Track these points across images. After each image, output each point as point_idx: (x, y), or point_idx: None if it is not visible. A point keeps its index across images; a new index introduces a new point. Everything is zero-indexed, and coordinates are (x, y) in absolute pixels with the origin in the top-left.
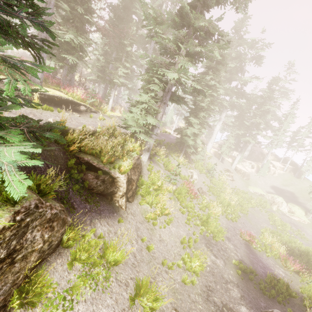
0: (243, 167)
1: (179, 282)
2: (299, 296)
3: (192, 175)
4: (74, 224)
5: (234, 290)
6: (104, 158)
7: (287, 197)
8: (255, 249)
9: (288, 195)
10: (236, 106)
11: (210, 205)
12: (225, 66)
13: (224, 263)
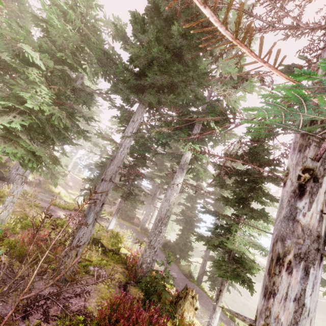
0: None
1: None
2: None
3: None
4: None
5: None
6: None
7: None
8: None
9: None
10: None
11: None
12: None
13: None
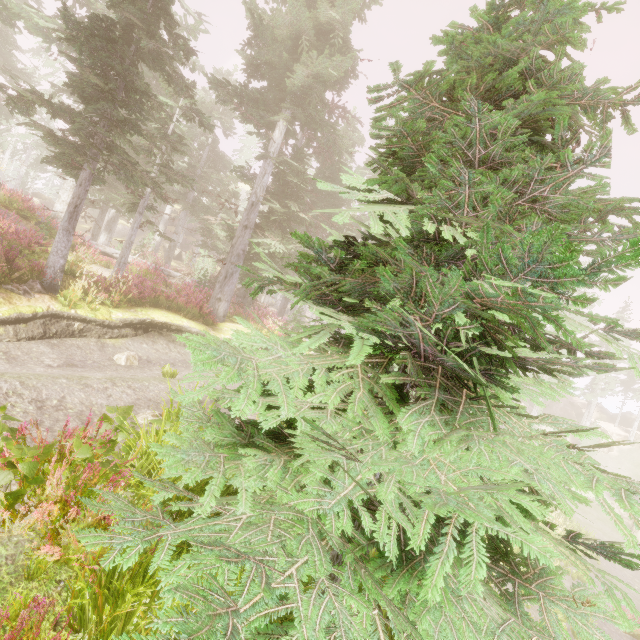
0: None
1: None
2: None
3: None
4: None
5: None
6: None
7: None
8: None
9: None
10: None
11: None
12: None
13: None
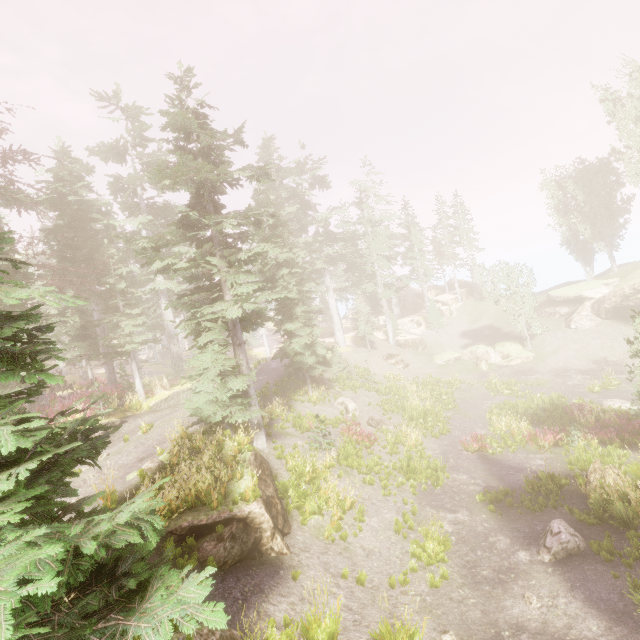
0: (407, 335)
1: (428, 593)
2: (568, 479)
3: (346, 407)
4: (247, 633)
5: (500, 539)
6: (211, 500)
7: (489, 336)
8: (494, 454)
9: (488, 332)
10: (335, 258)
11: (401, 436)
12: (285, 225)
13: (467, 511)
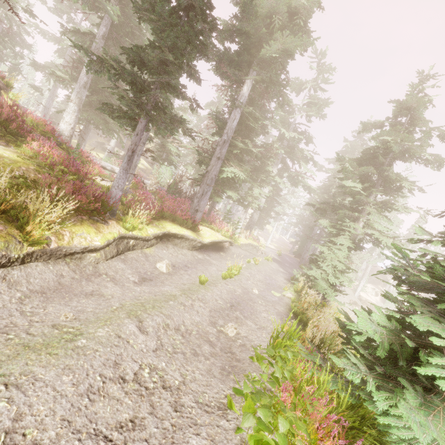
0: (367, 296)
1: None
2: None
3: None
4: None
5: None
6: None
7: None
8: None
9: None
10: None
11: None
12: None
13: None
